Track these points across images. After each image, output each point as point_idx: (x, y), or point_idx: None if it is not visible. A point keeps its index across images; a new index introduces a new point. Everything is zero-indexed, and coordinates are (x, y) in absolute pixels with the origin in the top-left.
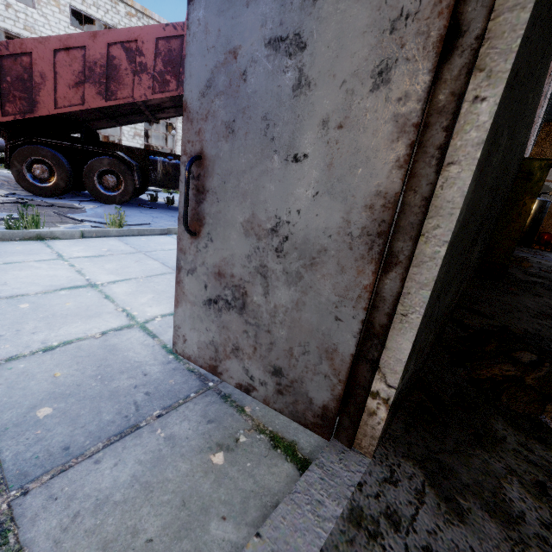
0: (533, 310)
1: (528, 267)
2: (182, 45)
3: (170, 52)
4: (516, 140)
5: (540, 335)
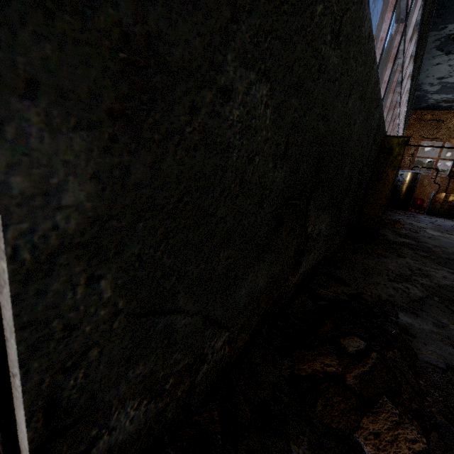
0: (393, 272)
1: (400, 229)
2: None
3: None
4: (330, 106)
5: (391, 302)
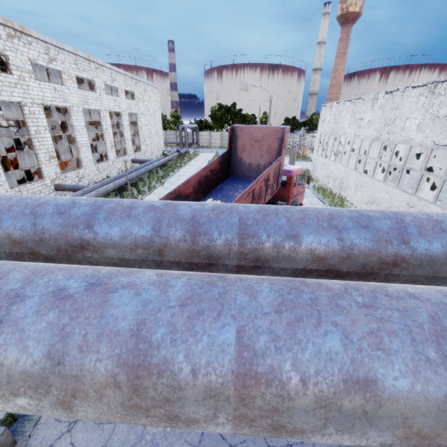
0: None
1: None
2: (279, 167)
3: (276, 172)
4: None
5: None
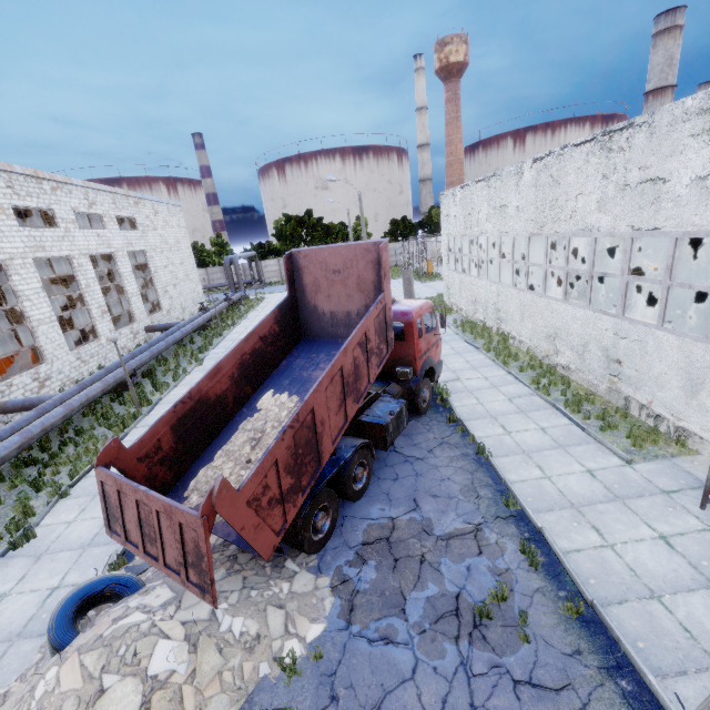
0: None
1: None
2: (384, 312)
3: (379, 324)
4: None
5: None
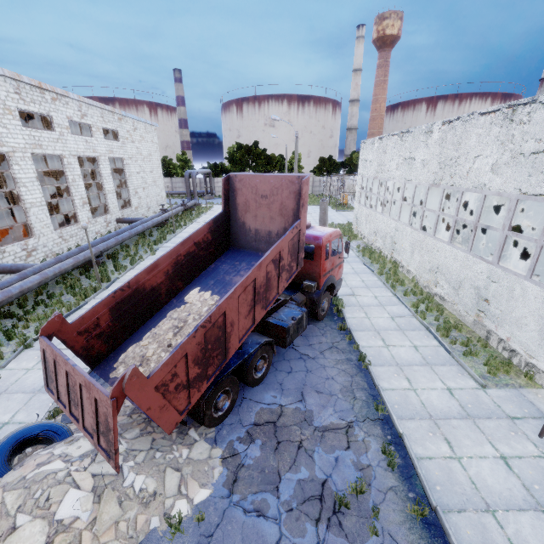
0: None
1: None
2: (298, 236)
3: (293, 245)
4: None
5: None
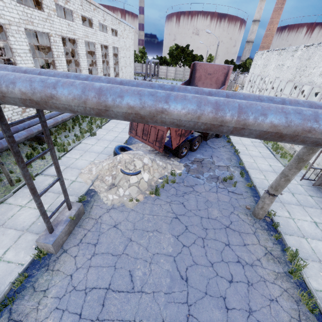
0: None
1: None
2: None
3: None
4: None
5: None
